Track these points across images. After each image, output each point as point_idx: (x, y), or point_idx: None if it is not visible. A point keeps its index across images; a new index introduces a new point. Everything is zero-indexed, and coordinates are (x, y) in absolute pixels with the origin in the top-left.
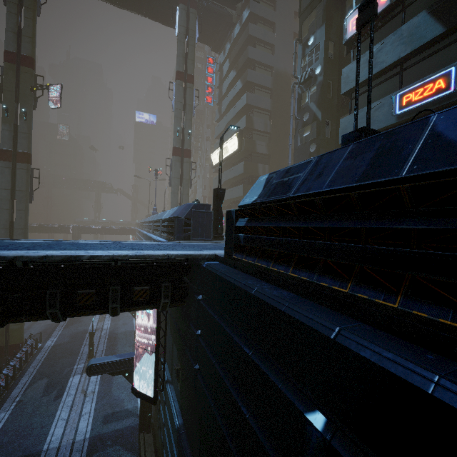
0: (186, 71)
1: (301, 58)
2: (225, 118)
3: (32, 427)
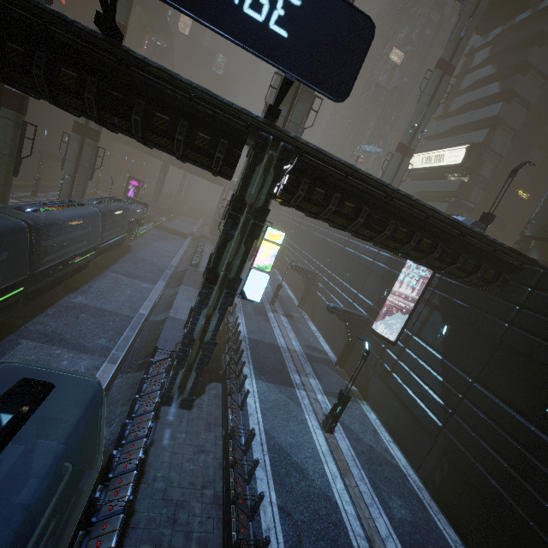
0: (452, 60)
1: None
2: (451, 119)
3: (263, 330)
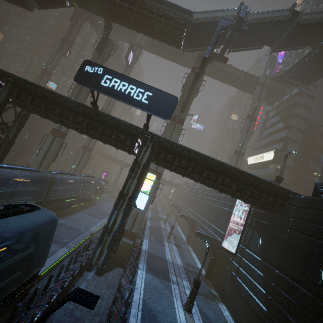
0: (253, 115)
1: None
2: (264, 140)
3: (159, 250)
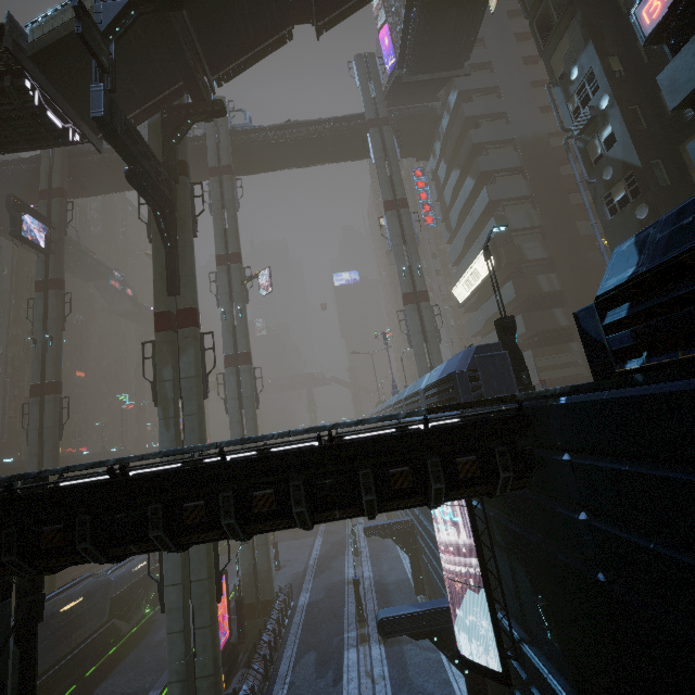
0: (396, 196)
1: (565, 102)
2: (460, 233)
3: None
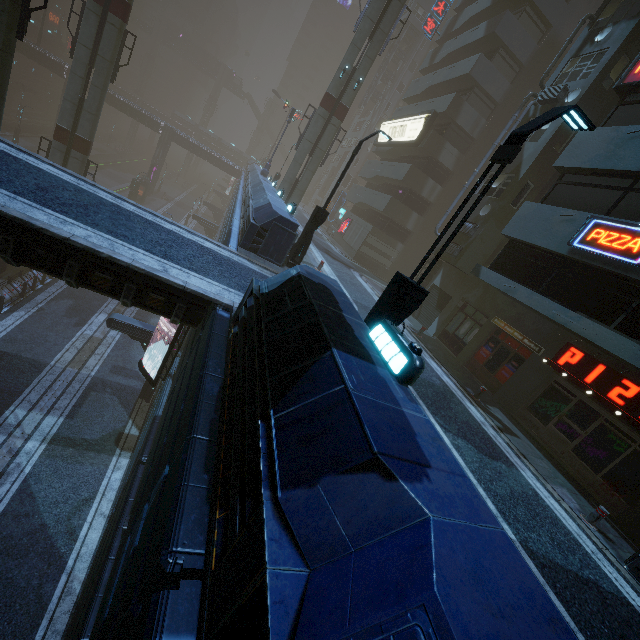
0: None
1: (572, 55)
2: (432, 75)
3: (46, 339)
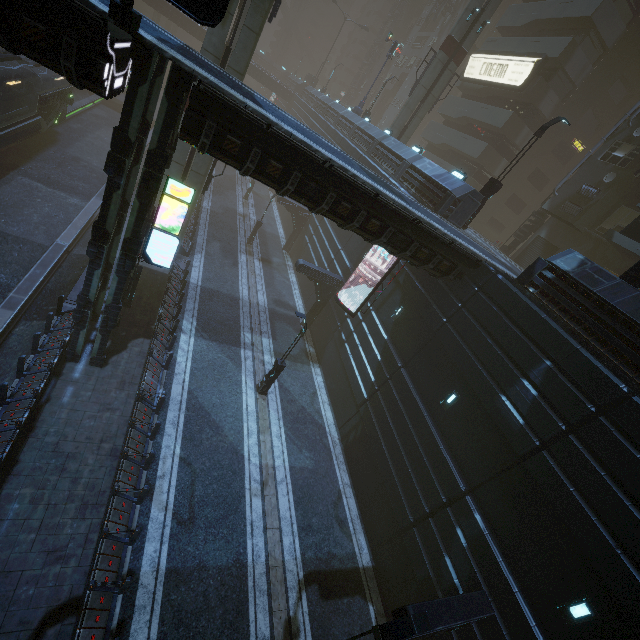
0: None
1: None
2: (539, 5)
3: (225, 278)
